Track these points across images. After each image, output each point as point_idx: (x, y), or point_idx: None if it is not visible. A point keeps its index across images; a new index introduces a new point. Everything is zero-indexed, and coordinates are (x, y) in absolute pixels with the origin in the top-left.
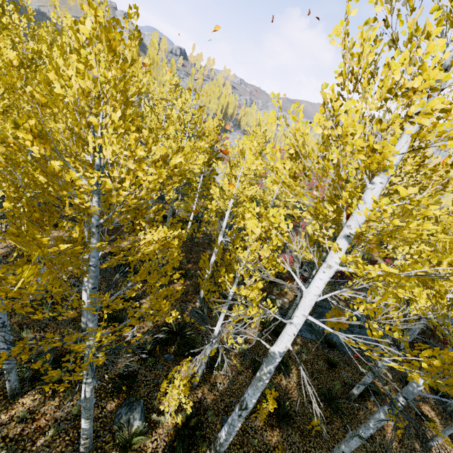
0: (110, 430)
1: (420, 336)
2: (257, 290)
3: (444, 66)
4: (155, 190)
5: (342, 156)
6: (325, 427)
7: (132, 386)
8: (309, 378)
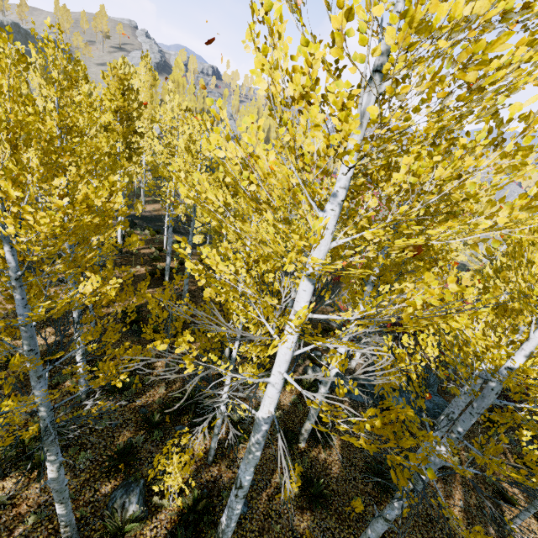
0: (101, 516)
1: (503, 394)
2: (187, 344)
3: (374, 67)
4: (97, 234)
5: (261, 181)
6: (371, 509)
7: (133, 464)
8: (287, 447)
